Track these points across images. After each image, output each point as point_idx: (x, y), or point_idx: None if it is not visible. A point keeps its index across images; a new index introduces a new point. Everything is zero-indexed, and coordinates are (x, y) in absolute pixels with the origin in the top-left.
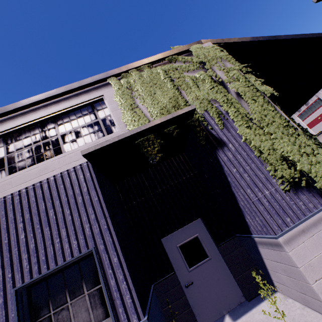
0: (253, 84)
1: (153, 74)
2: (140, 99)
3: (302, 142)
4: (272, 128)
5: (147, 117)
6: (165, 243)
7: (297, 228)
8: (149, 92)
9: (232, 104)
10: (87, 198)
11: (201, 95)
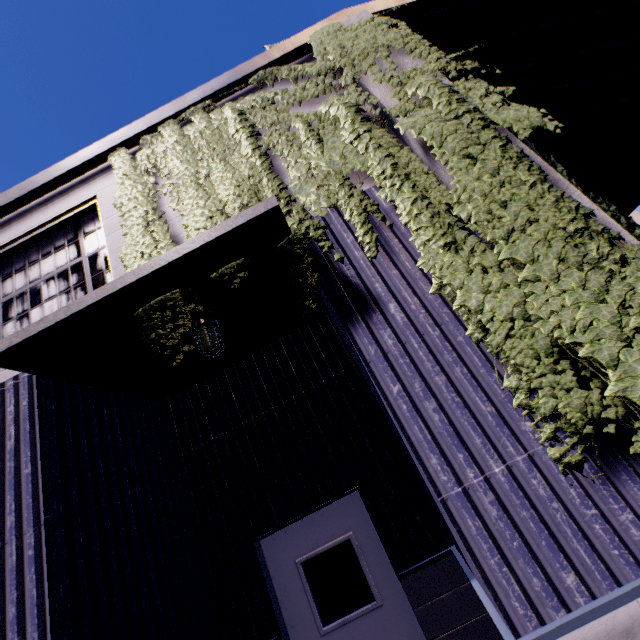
0: (475, 108)
1: (211, 126)
2: (172, 197)
3: (638, 286)
4: (524, 245)
5: (180, 242)
6: (269, 552)
7: (602, 618)
8: (193, 174)
9: (408, 180)
10: (9, 469)
11: (323, 163)
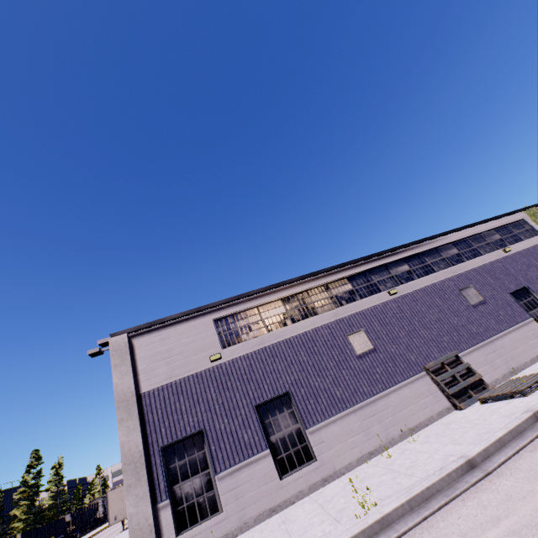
0: None
1: None
2: None
3: None
4: None
5: None
6: None
7: None
8: None
9: None
10: None
11: None
